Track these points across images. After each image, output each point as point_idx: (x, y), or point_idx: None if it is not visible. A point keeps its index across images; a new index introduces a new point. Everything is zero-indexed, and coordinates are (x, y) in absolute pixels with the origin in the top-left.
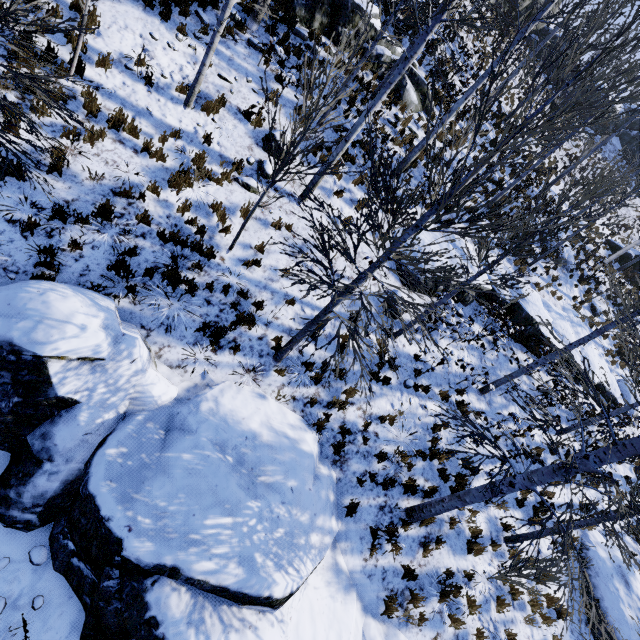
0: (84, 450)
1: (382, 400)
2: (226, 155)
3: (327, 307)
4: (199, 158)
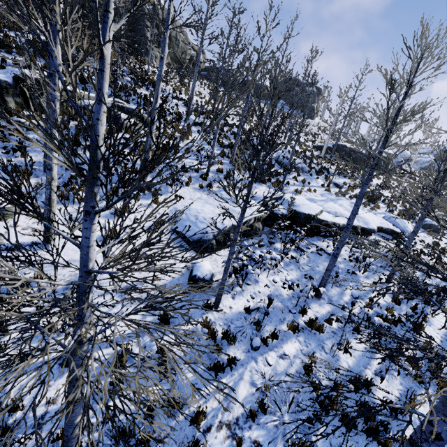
0: None
1: (240, 388)
2: None
3: (69, 375)
4: None
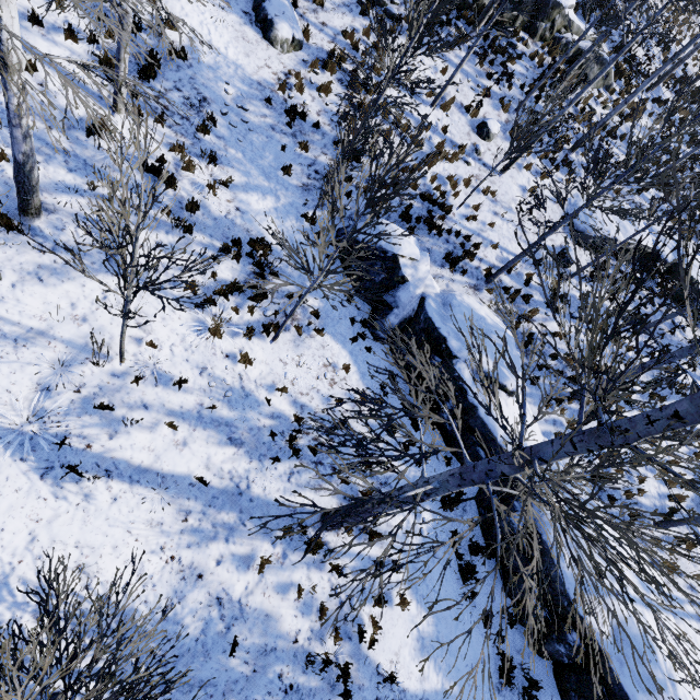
0: (409, 306)
1: (554, 323)
2: (454, 141)
3: (536, 241)
4: (441, 144)
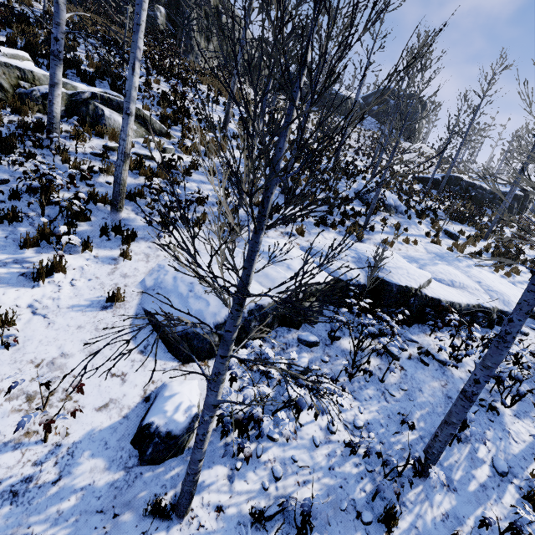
0: None
1: None
2: None
3: None
4: None
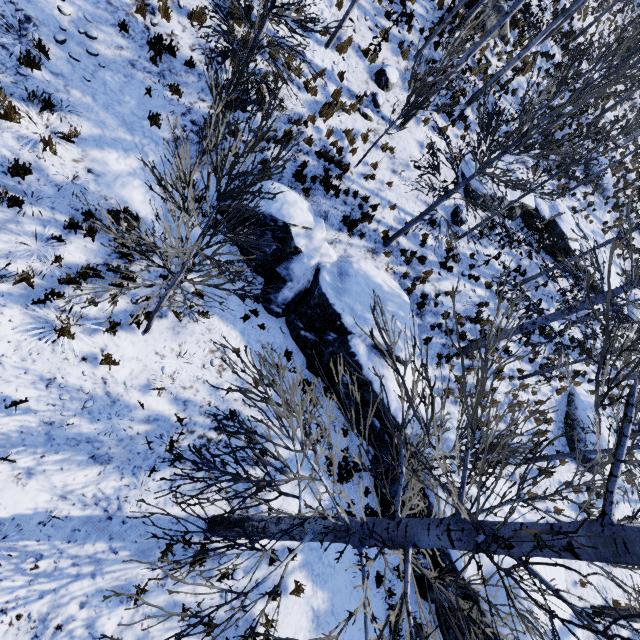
0: (304, 279)
1: (447, 282)
2: (351, 89)
3: (431, 207)
4: (337, 93)
